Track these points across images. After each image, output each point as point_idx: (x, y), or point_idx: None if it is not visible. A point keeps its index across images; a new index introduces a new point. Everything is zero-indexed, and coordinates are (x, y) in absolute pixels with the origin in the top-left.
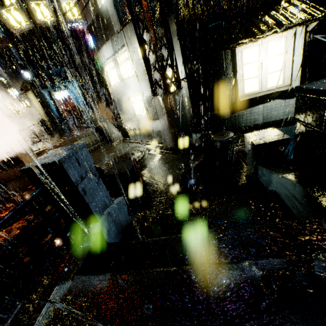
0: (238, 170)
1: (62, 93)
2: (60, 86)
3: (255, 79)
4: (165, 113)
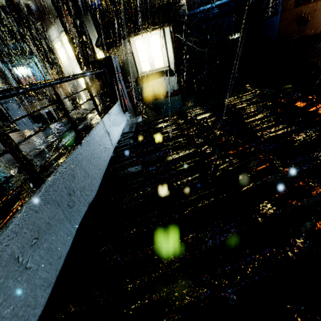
0: None
1: (22, 69)
2: (21, 62)
3: (147, 62)
4: (90, 83)
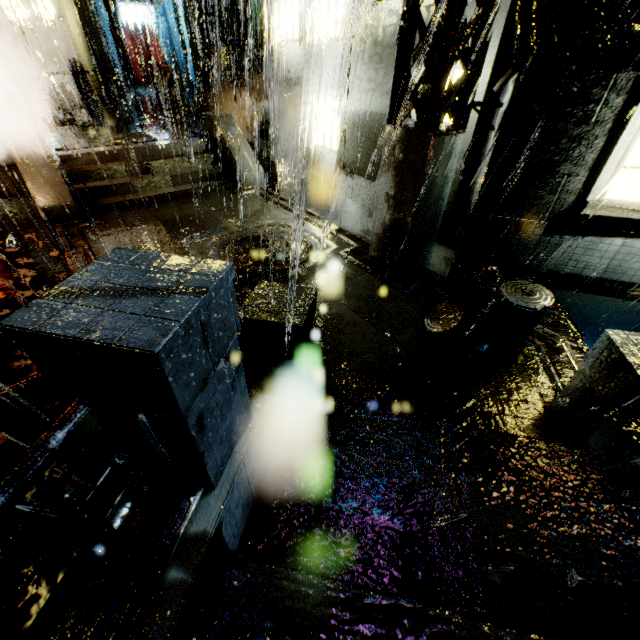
0: (530, 387)
1: (140, 13)
2: None
3: None
4: (401, 179)
